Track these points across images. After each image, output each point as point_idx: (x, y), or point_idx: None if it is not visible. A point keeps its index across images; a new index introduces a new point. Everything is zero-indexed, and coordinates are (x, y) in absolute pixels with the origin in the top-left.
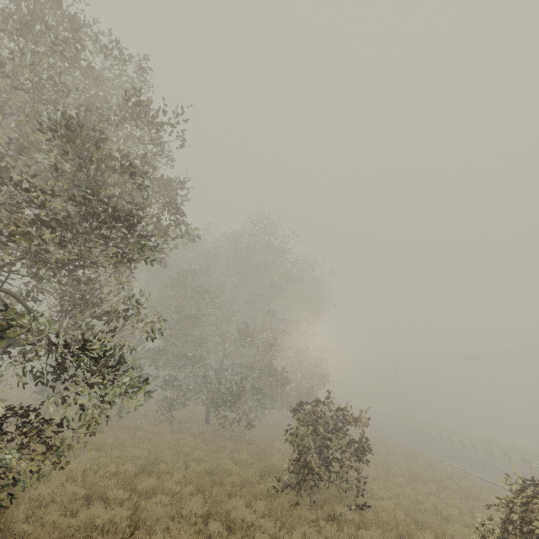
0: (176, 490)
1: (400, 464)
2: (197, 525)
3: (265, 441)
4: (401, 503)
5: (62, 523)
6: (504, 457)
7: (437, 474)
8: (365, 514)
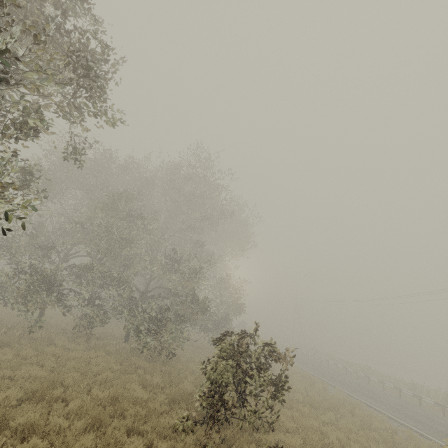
0: (63, 427)
1: (301, 389)
2: None
3: (180, 362)
4: (309, 438)
5: None
6: (378, 383)
7: (333, 401)
8: None
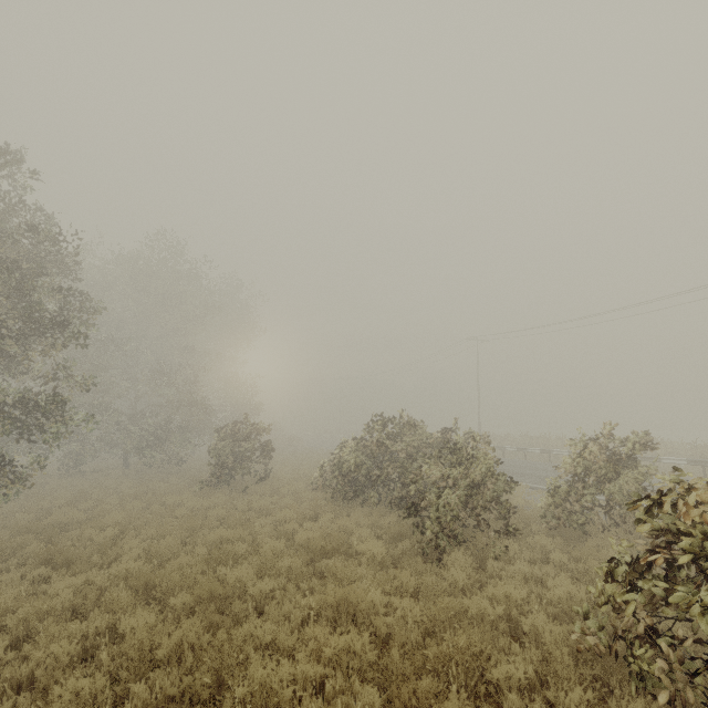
0: (116, 503)
1: (314, 460)
2: (141, 511)
3: (194, 468)
4: (295, 476)
5: (37, 522)
6: None
7: None
8: (267, 485)
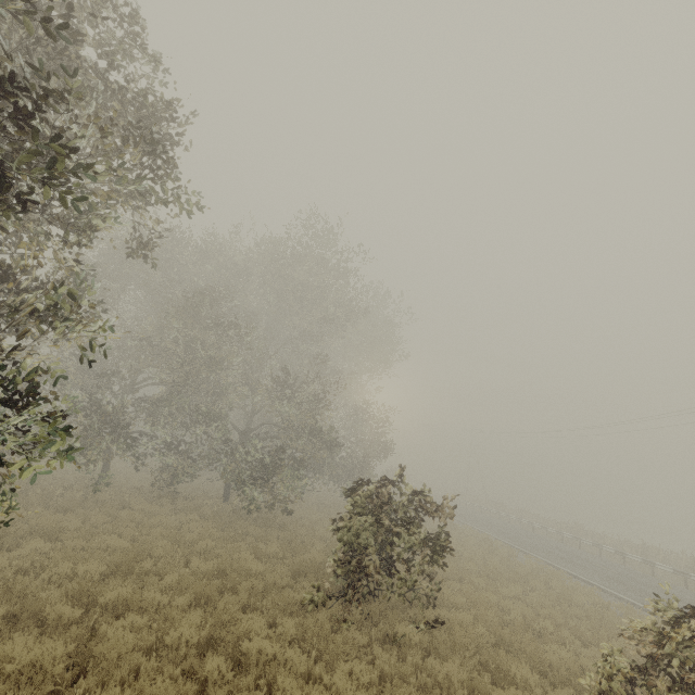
0: (162, 603)
1: (476, 557)
2: (187, 662)
3: (304, 526)
4: (482, 614)
5: None
6: (592, 547)
7: (521, 570)
8: (437, 632)
